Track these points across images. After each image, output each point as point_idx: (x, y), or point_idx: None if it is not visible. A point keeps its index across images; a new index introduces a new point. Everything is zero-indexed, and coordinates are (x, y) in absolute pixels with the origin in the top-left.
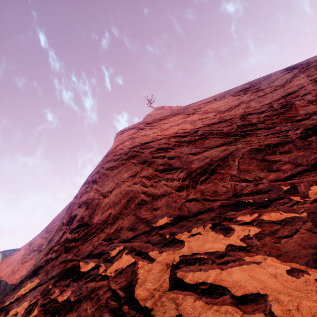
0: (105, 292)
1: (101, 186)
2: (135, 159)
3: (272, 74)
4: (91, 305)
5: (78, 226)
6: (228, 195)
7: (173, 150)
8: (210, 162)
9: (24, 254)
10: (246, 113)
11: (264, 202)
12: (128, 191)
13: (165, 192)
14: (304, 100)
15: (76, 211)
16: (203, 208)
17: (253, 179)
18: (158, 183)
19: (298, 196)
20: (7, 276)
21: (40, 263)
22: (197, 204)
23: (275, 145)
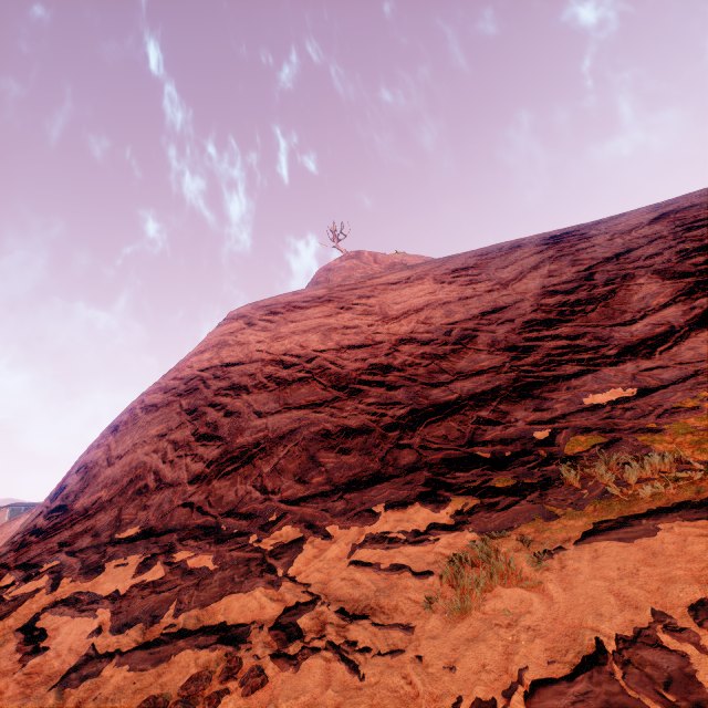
0: None
1: (117, 441)
2: (190, 398)
3: (528, 241)
4: None
5: (56, 508)
6: (225, 509)
7: (247, 395)
8: (260, 440)
9: None
10: (408, 337)
11: (228, 535)
12: (140, 464)
13: (175, 480)
14: (492, 335)
15: (70, 479)
16: (183, 523)
17: (273, 489)
18: (182, 459)
19: (258, 537)
20: None
21: None
22: (186, 515)
23: (350, 433)
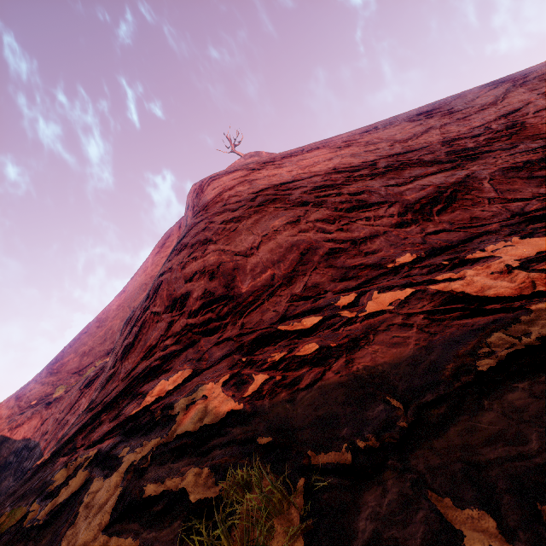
0: (409, 318)
1: (228, 244)
2: (279, 203)
3: (463, 92)
4: (400, 331)
5: (207, 304)
6: (502, 217)
7: (350, 185)
8: (438, 189)
9: (8, 416)
10: (449, 139)
11: None
12: (296, 242)
13: (375, 233)
14: (542, 116)
15: (185, 288)
16: (471, 234)
17: (532, 196)
18: (352, 224)
19: None
20: None
21: (147, 367)
22: (454, 234)
23: (540, 160)
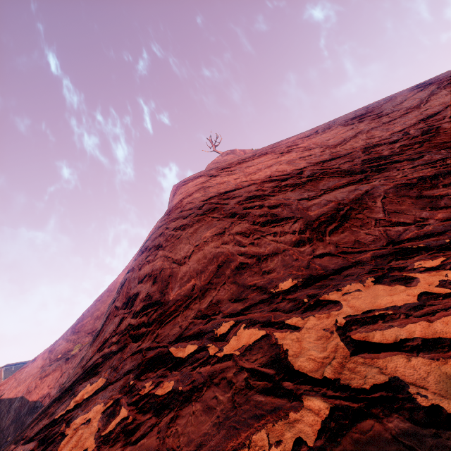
0: (237, 374)
1: (171, 251)
2: (216, 212)
3: (395, 94)
4: (222, 391)
5: (145, 307)
6: (379, 244)
7: (273, 197)
8: (338, 206)
9: (42, 366)
10: (370, 145)
11: (446, 244)
12: (217, 254)
13: (276, 250)
14: None
15: (137, 288)
16: (346, 262)
17: (413, 220)
18: (262, 239)
19: None
20: (20, 398)
21: (94, 361)
22: (334, 260)
23: (433, 177)
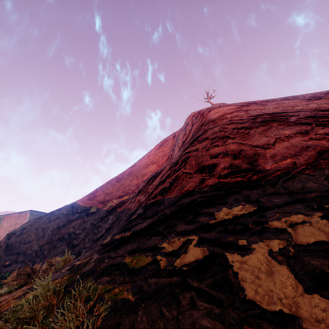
0: None
1: (244, 140)
2: (279, 122)
3: None
4: None
5: (235, 172)
6: None
7: None
8: None
9: (66, 214)
10: None
11: None
12: (310, 145)
13: None
14: None
15: (211, 161)
16: None
17: None
18: None
19: None
20: (52, 229)
21: (193, 200)
22: None
23: None
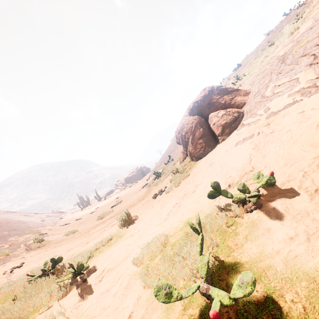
0: None
1: None
2: None
3: None
4: None
5: None
6: None
7: None
8: None
9: None
10: None
11: None
12: None
13: None
14: None
15: None
16: None
17: None
18: None
19: None
20: None
21: None
22: None
23: None
